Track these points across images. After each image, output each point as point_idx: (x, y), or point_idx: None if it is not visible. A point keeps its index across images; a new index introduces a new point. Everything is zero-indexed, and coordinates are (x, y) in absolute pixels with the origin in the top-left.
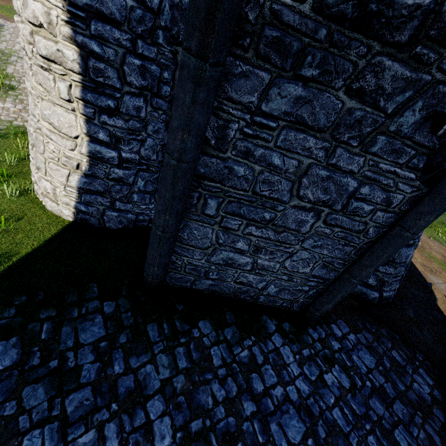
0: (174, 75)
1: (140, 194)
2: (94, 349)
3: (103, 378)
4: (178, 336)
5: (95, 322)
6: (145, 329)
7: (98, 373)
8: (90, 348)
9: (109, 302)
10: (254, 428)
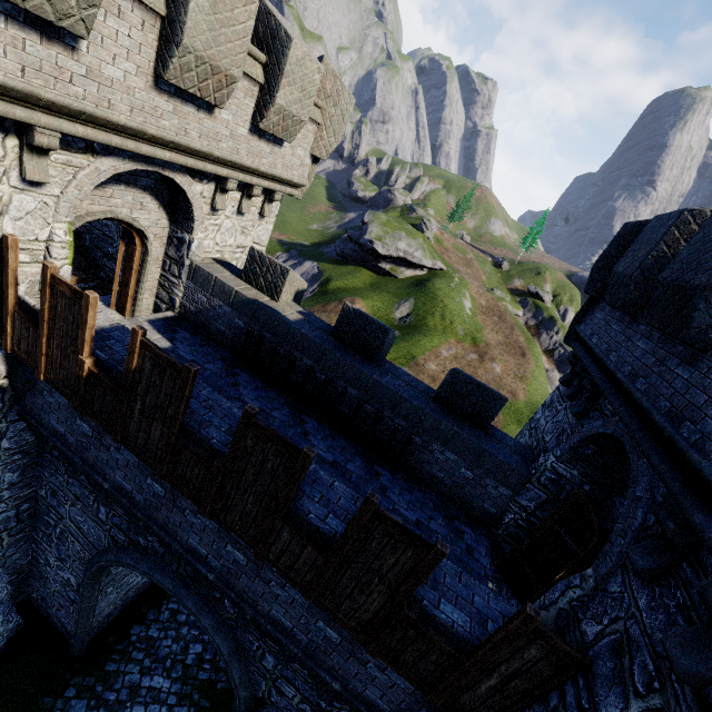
0: (3, 544)
1: (4, 622)
2: (91, 709)
3: (111, 707)
4: (127, 650)
5: (74, 704)
6: (106, 671)
7: (107, 709)
8: (88, 711)
9: (67, 691)
10: (192, 633)
